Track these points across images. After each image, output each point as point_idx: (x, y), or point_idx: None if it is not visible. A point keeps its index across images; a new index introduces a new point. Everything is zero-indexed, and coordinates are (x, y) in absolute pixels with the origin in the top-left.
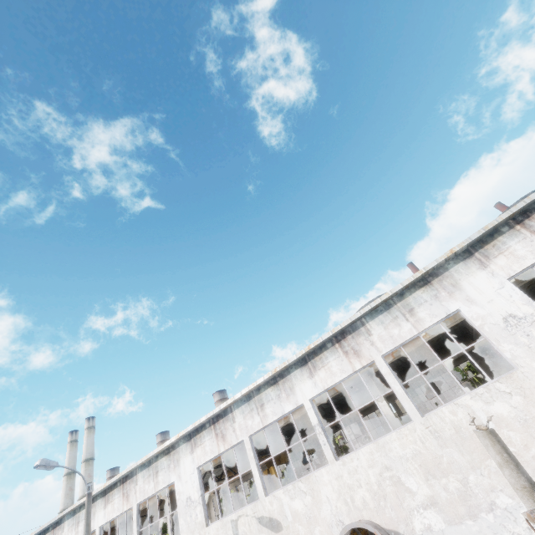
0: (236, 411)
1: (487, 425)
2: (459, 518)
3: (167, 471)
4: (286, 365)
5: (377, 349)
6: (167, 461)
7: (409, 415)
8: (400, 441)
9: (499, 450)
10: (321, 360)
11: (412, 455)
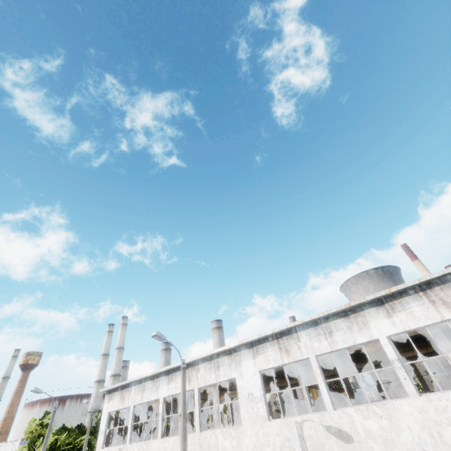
0: (302, 333)
1: None
2: None
3: (228, 367)
4: (361, 302)
5: None
6: (228, 359)
7: None
8: None
9: None
10: (401, 304)
11: None
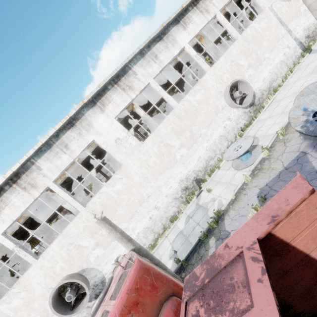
0: None
1: (115, 196)
2: (109, 244)
3: None
4: None
5: (48, 178)
6: None
7: (78, 209)
8: (76, 226)
9: (107, 227)
10: (3, 202)
11: (83, 229)
